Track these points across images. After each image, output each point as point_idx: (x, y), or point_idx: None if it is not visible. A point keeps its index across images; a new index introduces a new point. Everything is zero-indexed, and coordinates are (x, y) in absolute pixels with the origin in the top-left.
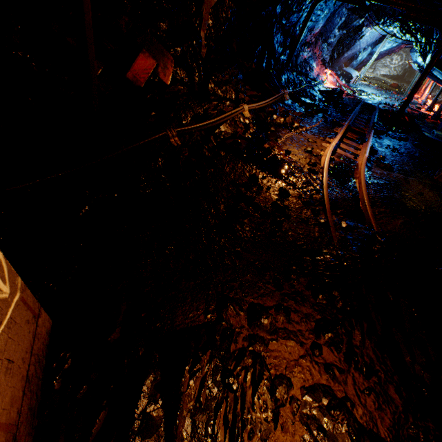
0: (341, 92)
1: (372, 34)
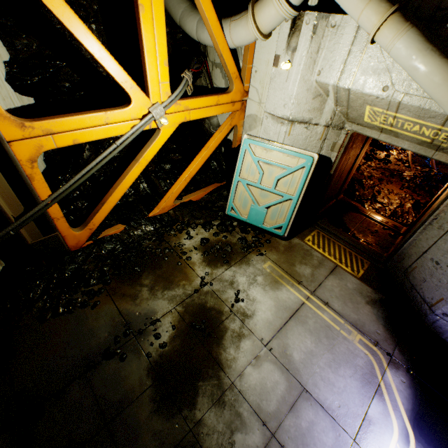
0: None
1: None
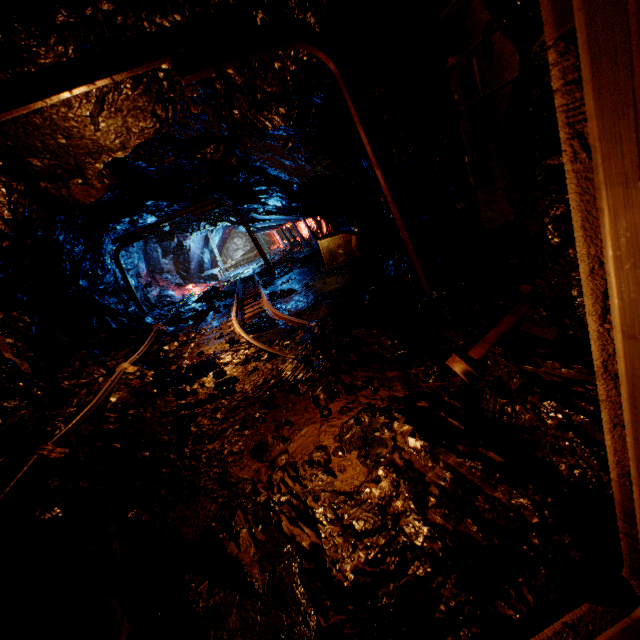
0: (215, 288)
1: (196, 241)
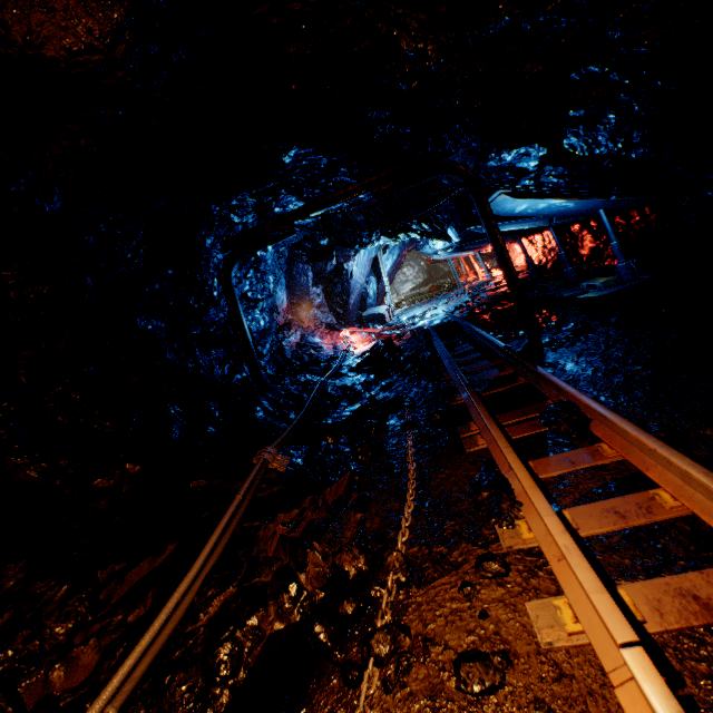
0: (388, 342)
1: (361, 264)
